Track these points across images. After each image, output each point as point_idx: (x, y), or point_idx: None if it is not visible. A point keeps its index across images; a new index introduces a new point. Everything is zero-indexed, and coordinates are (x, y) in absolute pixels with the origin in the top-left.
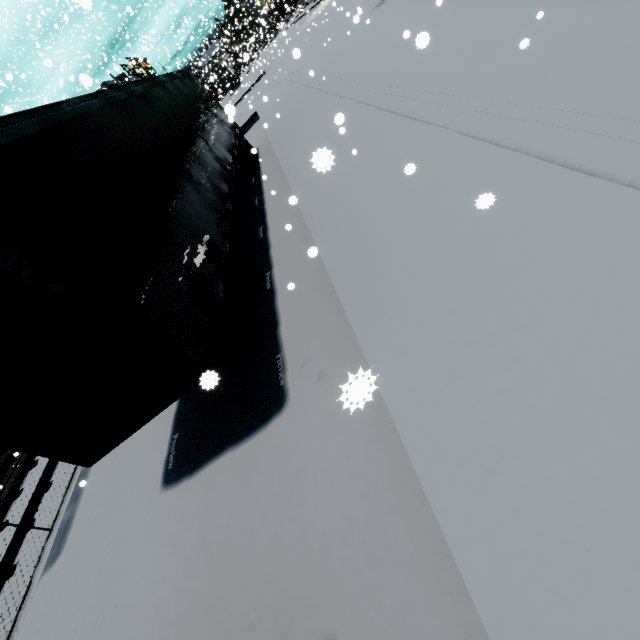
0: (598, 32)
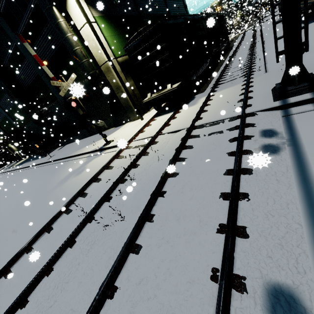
0: None
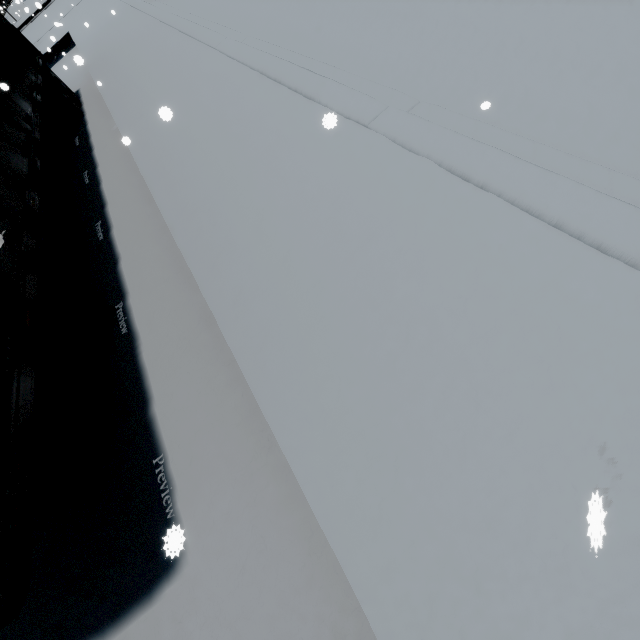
0: (528, 35)
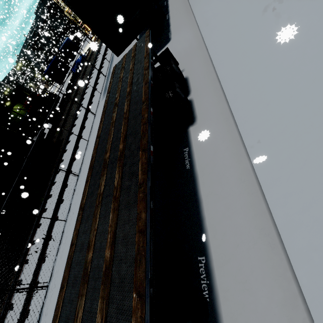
0: None
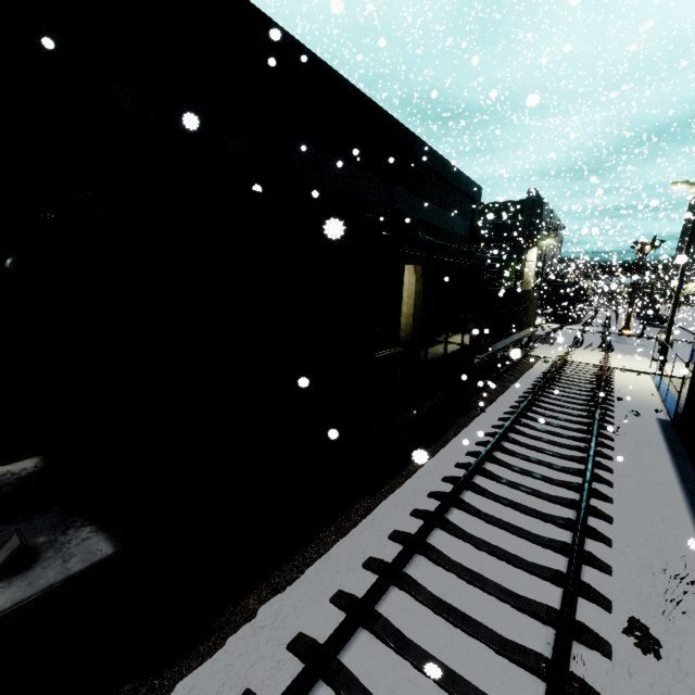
0: None
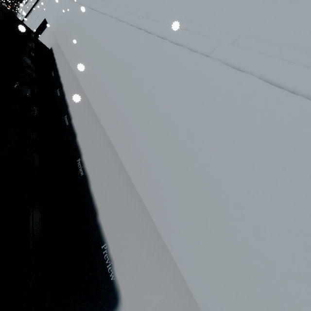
0: None
